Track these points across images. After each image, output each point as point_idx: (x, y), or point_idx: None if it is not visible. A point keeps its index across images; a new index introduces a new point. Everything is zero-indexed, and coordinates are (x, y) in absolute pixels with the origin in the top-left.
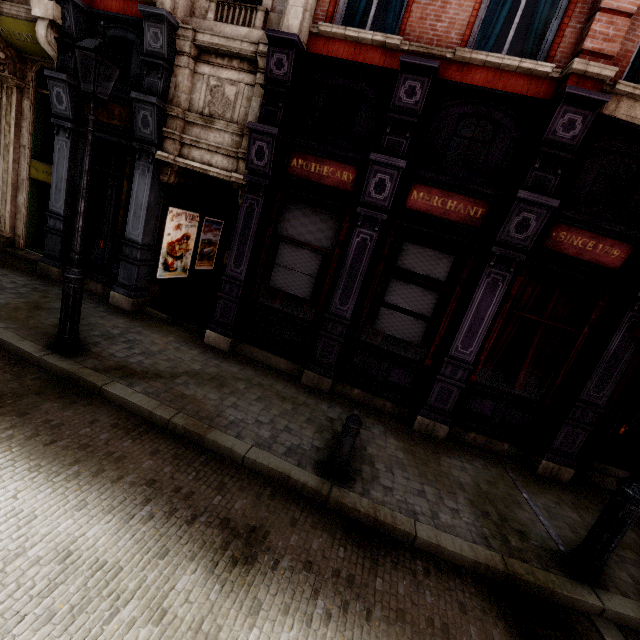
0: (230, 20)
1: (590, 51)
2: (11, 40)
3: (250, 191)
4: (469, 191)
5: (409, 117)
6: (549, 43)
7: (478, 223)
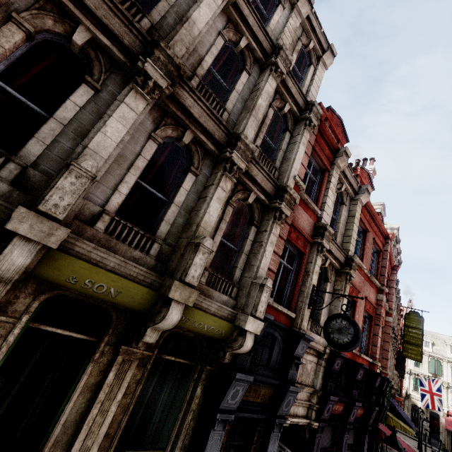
0: (313, 330)
1: (376, 357)
2: (180, 322)
3: (319, 431)
4: (362, 405)
5: (360, 384)
6: (364, 346)
7: (361, 416)
